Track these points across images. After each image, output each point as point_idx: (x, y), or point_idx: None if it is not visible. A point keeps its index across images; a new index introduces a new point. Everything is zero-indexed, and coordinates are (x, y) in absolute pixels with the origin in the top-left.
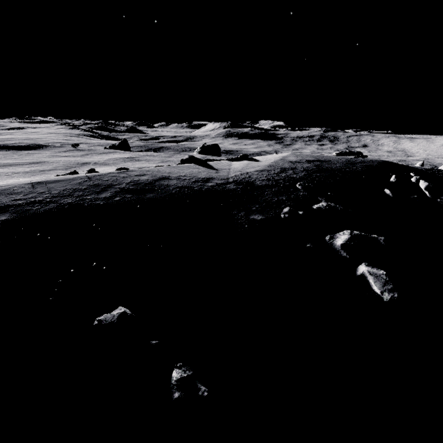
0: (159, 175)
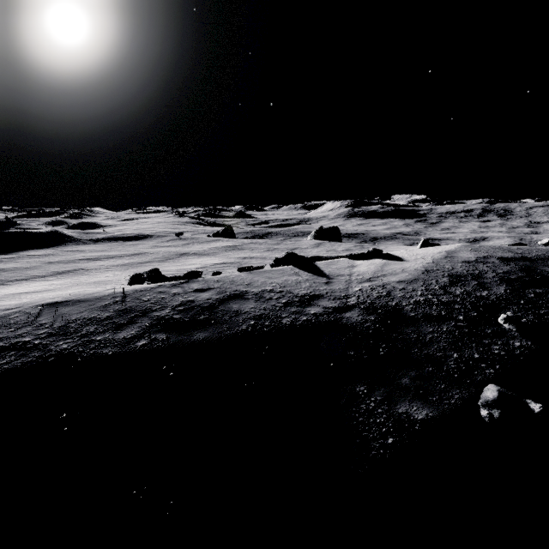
0: (231, 290)
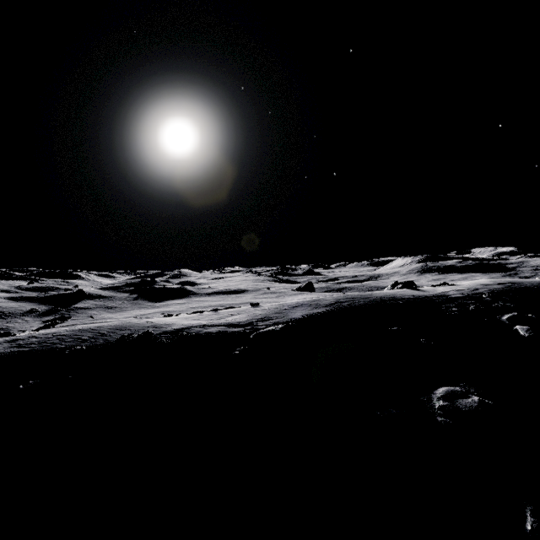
0: (388, 293)
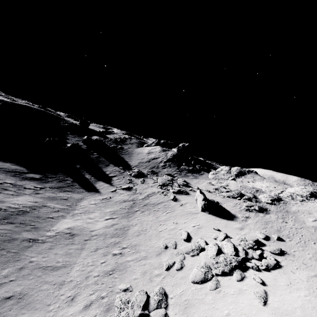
0: None
